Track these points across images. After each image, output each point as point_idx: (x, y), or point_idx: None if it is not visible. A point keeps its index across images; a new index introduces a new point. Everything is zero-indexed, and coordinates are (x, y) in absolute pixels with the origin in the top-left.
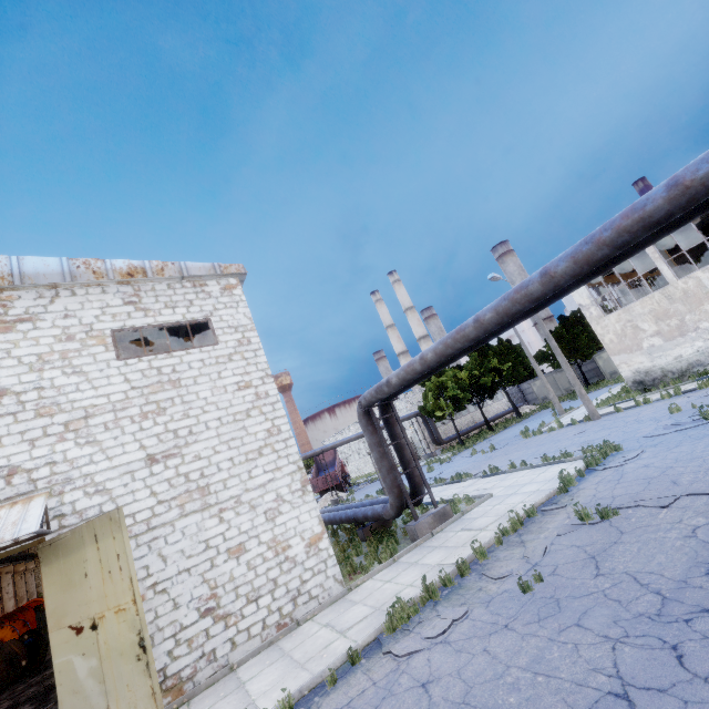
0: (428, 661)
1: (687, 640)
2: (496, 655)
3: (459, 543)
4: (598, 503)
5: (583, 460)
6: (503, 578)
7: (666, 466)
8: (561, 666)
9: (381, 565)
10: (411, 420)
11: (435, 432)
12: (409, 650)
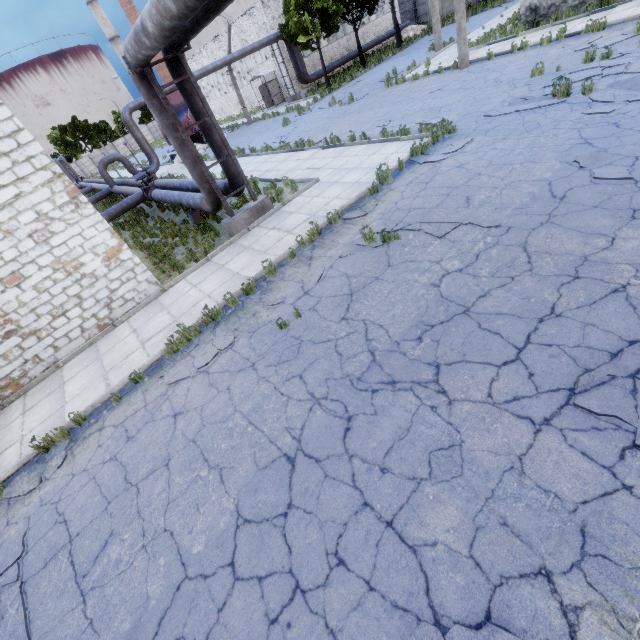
0: (187, 392)
1: (361, 414)
2: (233, 396)
3: (264, 247)
4: (384, 229)
5: (410, 148)
6: (276, 305)
7: (476, 172)
8: (268, 419)
9: (194, 266)
10: (272, 46)
11: (301, 66)
12: (177, 378)
